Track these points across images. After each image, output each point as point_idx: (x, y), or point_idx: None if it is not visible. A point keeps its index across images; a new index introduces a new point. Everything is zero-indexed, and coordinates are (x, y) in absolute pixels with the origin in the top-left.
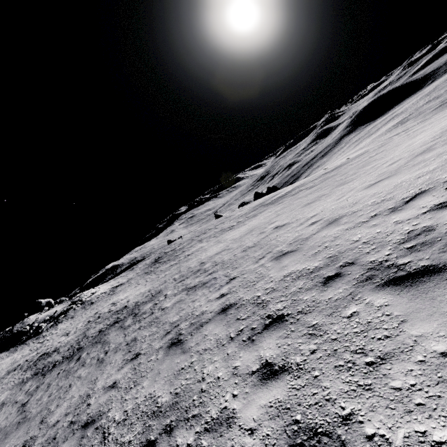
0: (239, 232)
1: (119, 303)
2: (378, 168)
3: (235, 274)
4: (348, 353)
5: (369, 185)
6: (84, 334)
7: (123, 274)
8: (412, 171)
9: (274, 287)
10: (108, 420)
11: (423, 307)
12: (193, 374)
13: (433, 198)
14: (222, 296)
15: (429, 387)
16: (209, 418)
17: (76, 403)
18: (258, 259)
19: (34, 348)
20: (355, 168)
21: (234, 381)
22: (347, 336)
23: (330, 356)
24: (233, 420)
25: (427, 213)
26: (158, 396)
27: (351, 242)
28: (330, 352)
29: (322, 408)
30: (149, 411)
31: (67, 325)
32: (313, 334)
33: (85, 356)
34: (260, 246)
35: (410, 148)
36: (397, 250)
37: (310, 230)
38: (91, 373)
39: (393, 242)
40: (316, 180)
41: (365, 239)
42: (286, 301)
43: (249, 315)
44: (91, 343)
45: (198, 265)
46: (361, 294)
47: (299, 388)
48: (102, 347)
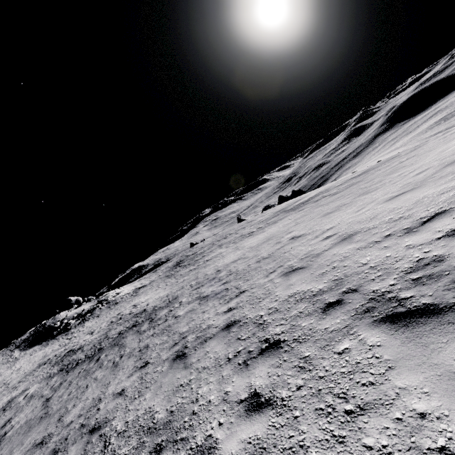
0: (257, 239)
1: (139, 306)
2: (404, 177)
3: (245, 287)
4: (331, 395)
5: (391, 197)
6: (105, 335)
7: (147, 275)
8: (437, 185)
9: (277, 307)
10: (111, 428)
11: (414, 354)
12: (189, 393)
13: (451, 220)
14: (229, 310)
15: (400, 452)
16: (194, 443)
17: (89, 405)
18: (268, 273)
19: (63, 343)
20: (381, 175)
21: (223, 408)
22: (334, 376)
23: (314, 396)
24: (214, 451)
25: (441, 239)
26: (156, 411)
27: (359, 265)
28: (315, 391)
29: (294, 454)
30: (145, 425)
31: (93, 323)
32: (303, 367)
33: (103, 358)
34: (274, 258)
35: (441, 155)
36: (402, 280)
37: (323, 245)
38: (106, 376)
39: (400, 270)
40: (340, 186)
41: (373, 263)
42: (285, 325)
43: (249, 336)
44: (110, 345)
45: (214, 272)
46: (357, 328)
47: (279, 427)
48: (119, 350)
